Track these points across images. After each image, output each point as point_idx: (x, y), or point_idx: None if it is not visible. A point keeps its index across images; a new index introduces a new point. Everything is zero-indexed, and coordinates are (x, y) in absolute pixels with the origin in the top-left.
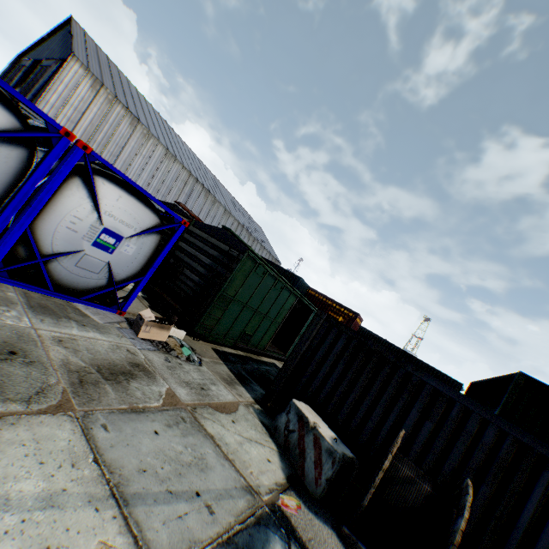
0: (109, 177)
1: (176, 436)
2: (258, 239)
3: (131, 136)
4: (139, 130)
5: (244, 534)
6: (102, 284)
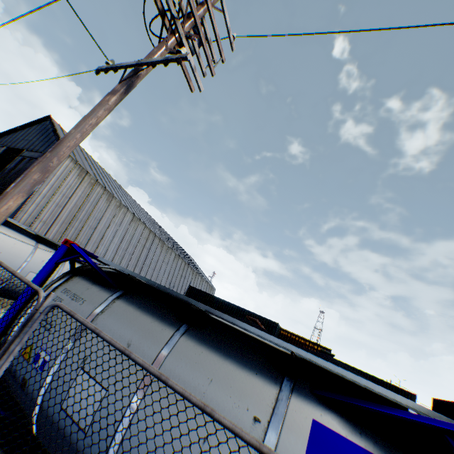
0: None
1: None
2: (198, 272)
3: (107, 209)
4: (113, 203)
5: None
6: None
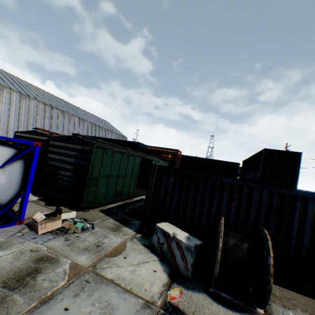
0: None
1: (83, 300)
2: (108, 129)
3: None
4: None
5: None
6: None
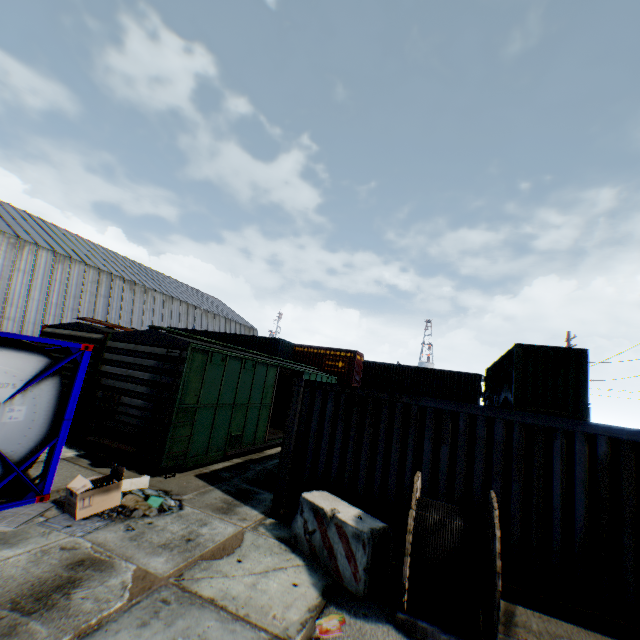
0: None
1: (157, 632)
2: (219, 313)
3: None
4: (4, 242)
5: None
6: None
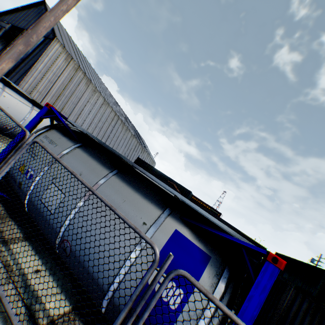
0: None
1: None
2: (146, 150)
3: (85, 91)
4: (90, 87)
5: None
6: None
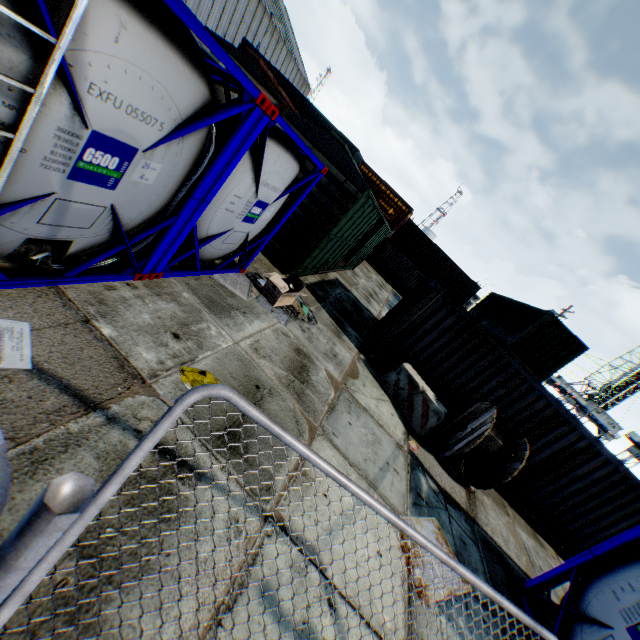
0: (272, 133)
1: (356, 421)
2: (284, 40)
3: None
4: None
5: (412, 480)
6: (233, 249)
